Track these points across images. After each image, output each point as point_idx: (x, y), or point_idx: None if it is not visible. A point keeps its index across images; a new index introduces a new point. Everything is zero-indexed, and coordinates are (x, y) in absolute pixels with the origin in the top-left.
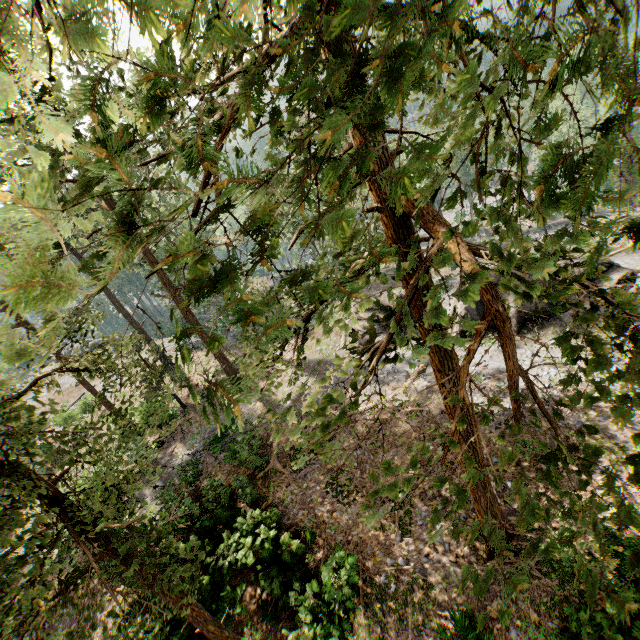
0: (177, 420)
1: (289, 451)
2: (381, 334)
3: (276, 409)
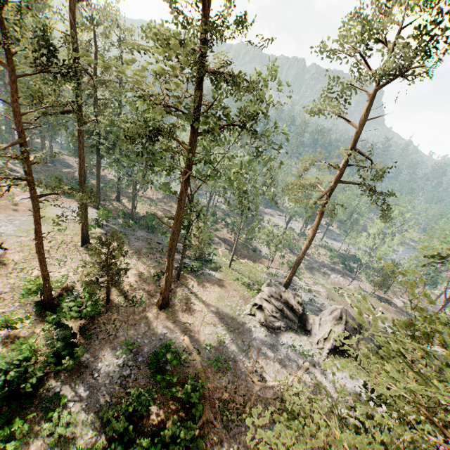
0: (101, 316)
1: (218, 403)
2: (280, 320)
3: (200, 349)
